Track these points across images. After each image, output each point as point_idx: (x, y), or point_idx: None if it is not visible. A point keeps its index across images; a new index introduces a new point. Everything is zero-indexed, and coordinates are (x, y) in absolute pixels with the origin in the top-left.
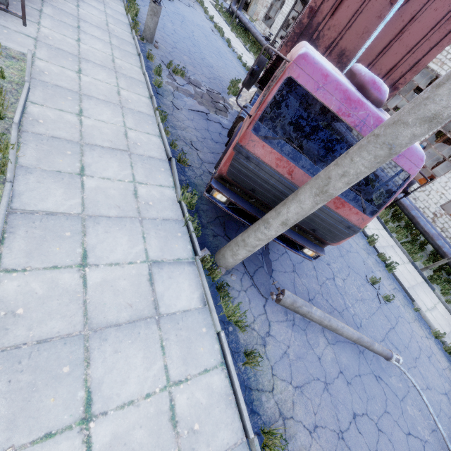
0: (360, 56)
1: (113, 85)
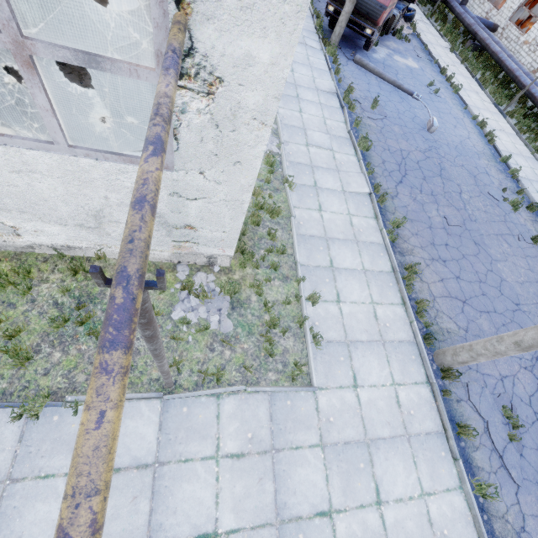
0: None
1: None
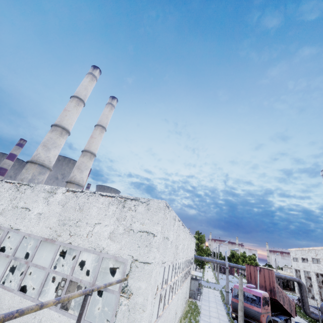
0: (261, 284)
1: (216, 310)
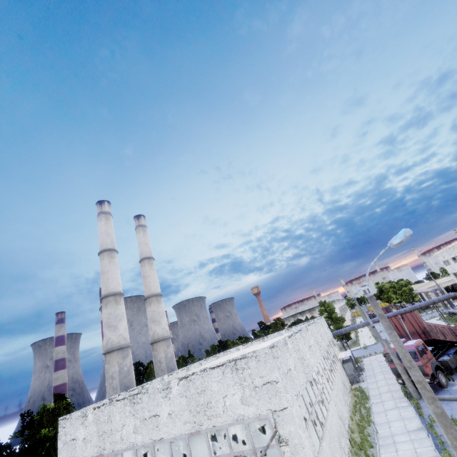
0: (412, 330)
1: (385, 382)
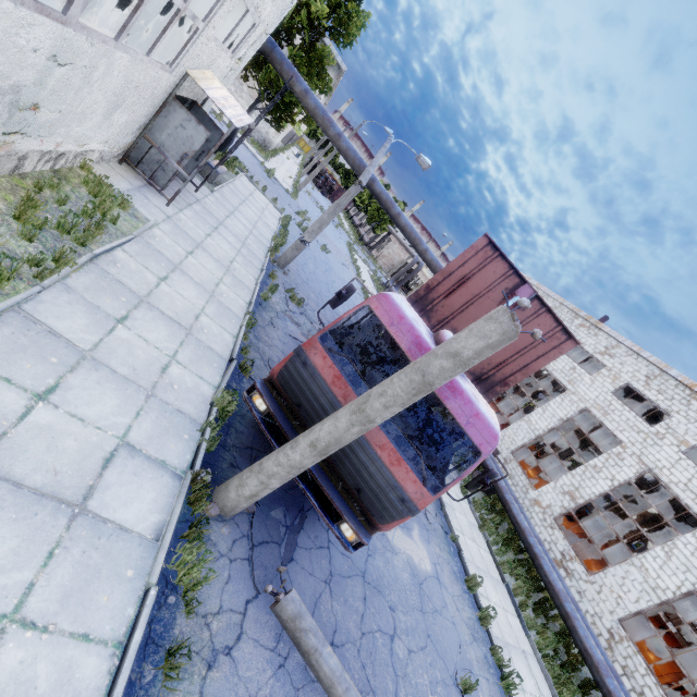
0: None
1: (217, 277)
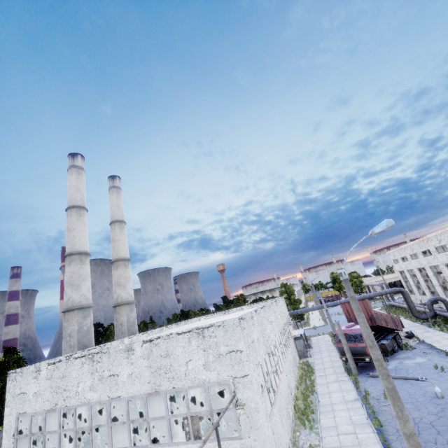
0: None
1: (329, 359)
